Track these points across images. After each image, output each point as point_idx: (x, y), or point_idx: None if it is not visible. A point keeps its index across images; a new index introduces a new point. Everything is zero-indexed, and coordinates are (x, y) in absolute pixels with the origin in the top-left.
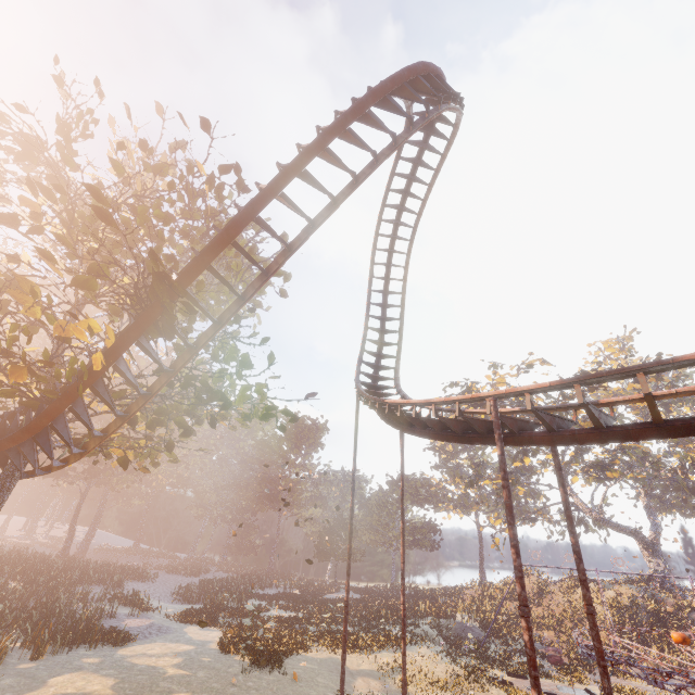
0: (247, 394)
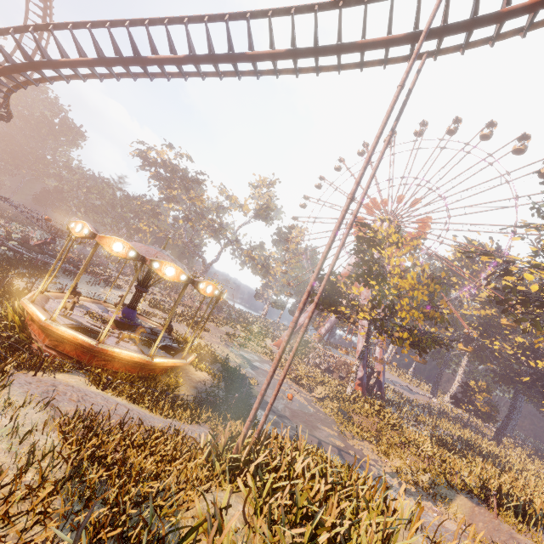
0: None
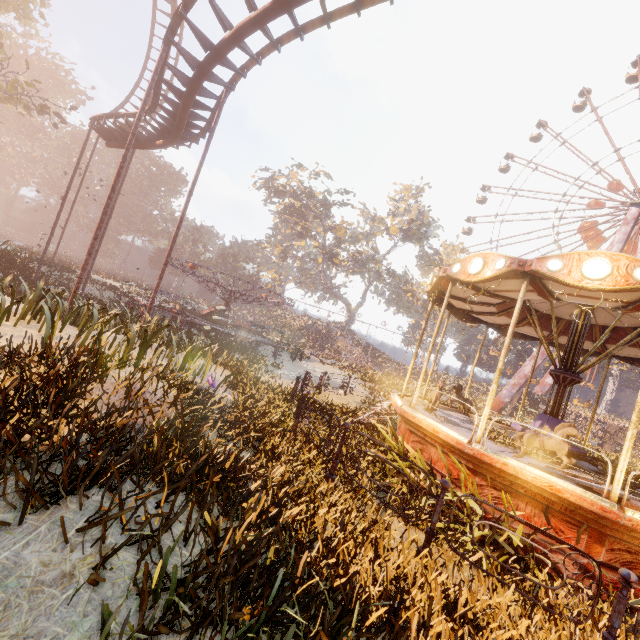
0: (15, 86)
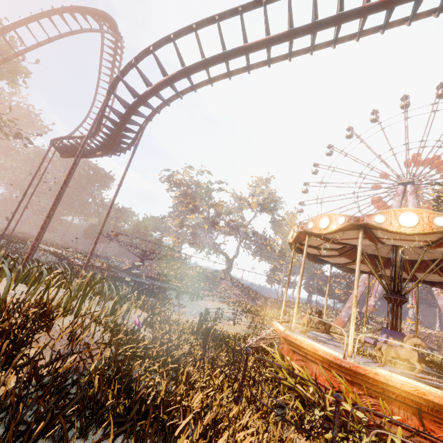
0: (0, 122)
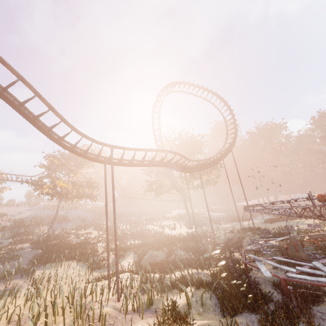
0: None
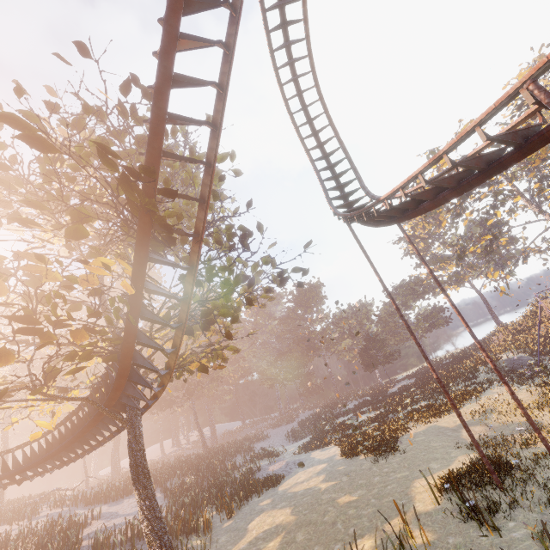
0: (259, 270)
